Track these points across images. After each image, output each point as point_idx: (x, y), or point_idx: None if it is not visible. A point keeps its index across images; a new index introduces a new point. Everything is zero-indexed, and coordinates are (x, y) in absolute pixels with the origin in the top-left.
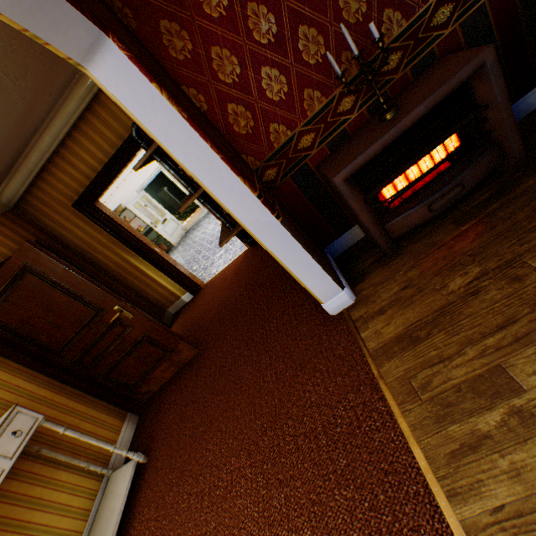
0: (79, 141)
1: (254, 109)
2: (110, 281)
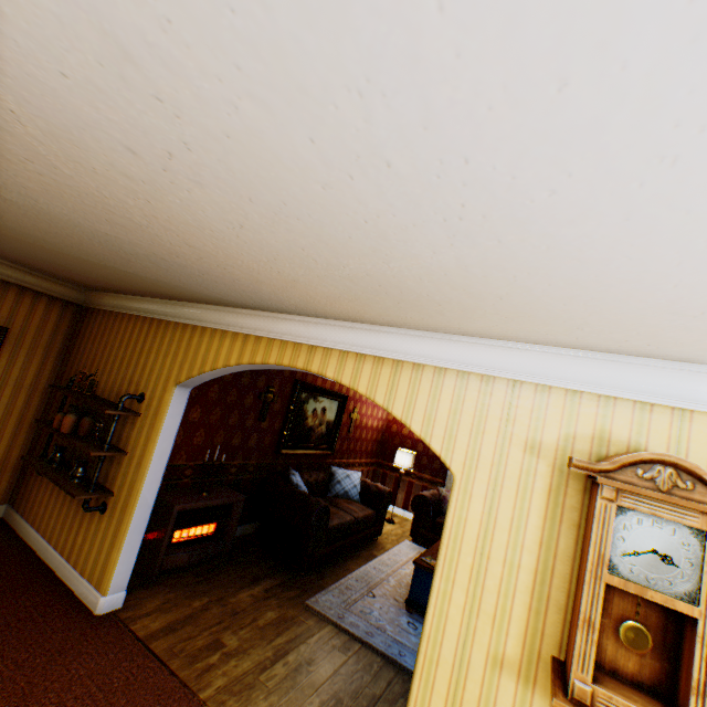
0: None
1: None
2: None
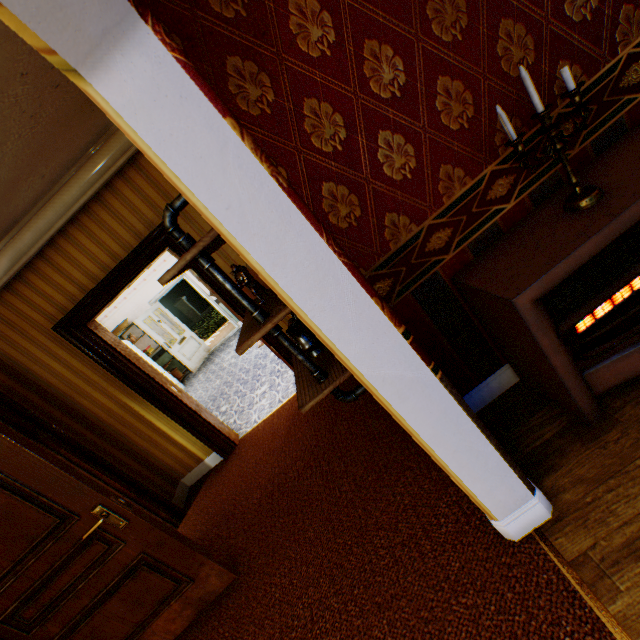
0: (76, 239)
1: (362, 191)
2: (97, 440)
